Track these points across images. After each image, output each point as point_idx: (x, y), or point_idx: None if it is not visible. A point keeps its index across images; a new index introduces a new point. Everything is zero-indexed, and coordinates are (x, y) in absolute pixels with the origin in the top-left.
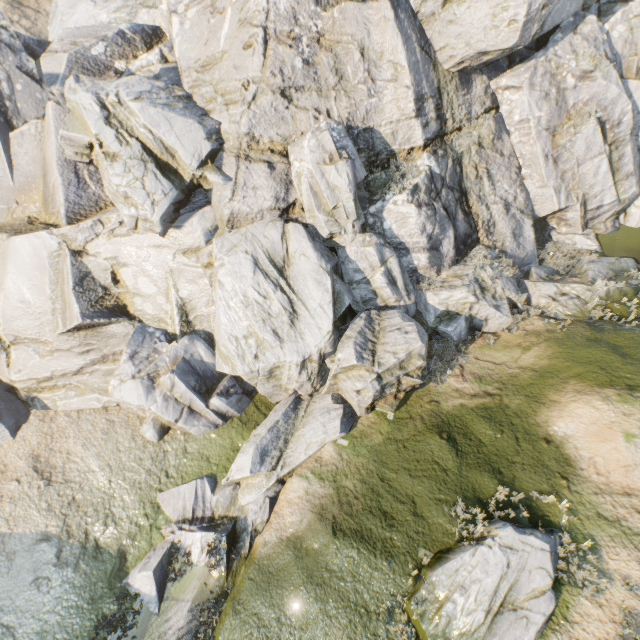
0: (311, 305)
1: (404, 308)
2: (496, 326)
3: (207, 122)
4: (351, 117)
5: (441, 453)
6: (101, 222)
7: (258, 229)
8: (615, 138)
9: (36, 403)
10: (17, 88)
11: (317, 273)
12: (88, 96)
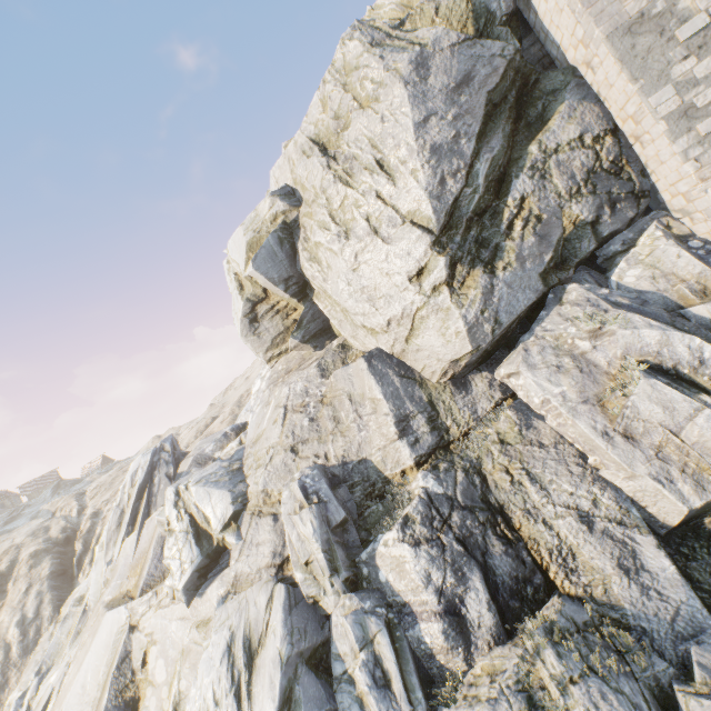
0: None
1: None
2: None
3: (237, 488)
4: (346, 453)
5: None
6: (157, 592)
7: (254, 593)
8: None
9: None
10: (161, 487)
11: (274, 663)
12: (172, 488)
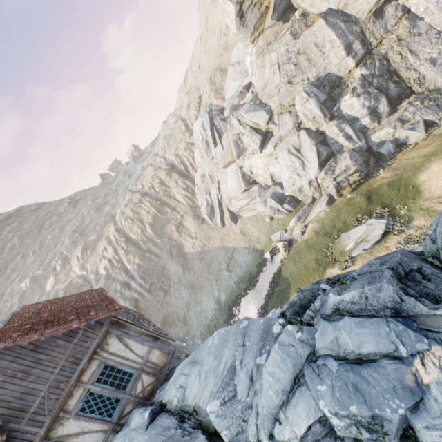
0: (310, 160)
1: (359, 148)
2: (415, 139)
3: (266, 108)
4: (318, 74)
5: (362, 203)
6: (245, 156)
7: (289, 138)
8: None
9: (239, 216)
10: (220, 125)
11: (310, 147)
12: (235, 120)
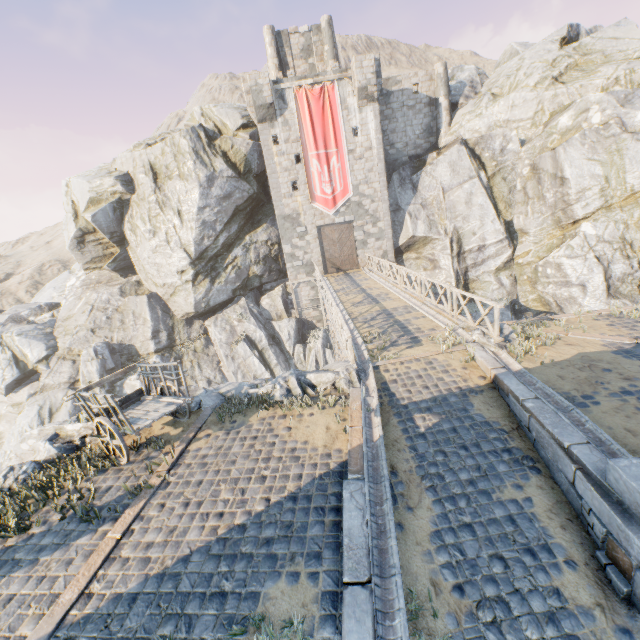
0: None
1: None
2: None
3: (50, 343)
4: (124, 339)
5: None
6: None
7: (55, 393)
8: (263, 347)
9: None
10: None
11: (65, 415)
12: None
